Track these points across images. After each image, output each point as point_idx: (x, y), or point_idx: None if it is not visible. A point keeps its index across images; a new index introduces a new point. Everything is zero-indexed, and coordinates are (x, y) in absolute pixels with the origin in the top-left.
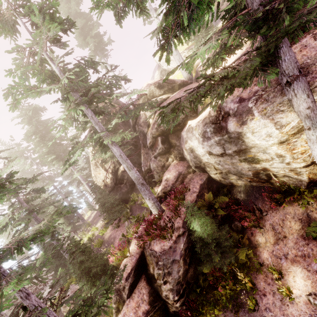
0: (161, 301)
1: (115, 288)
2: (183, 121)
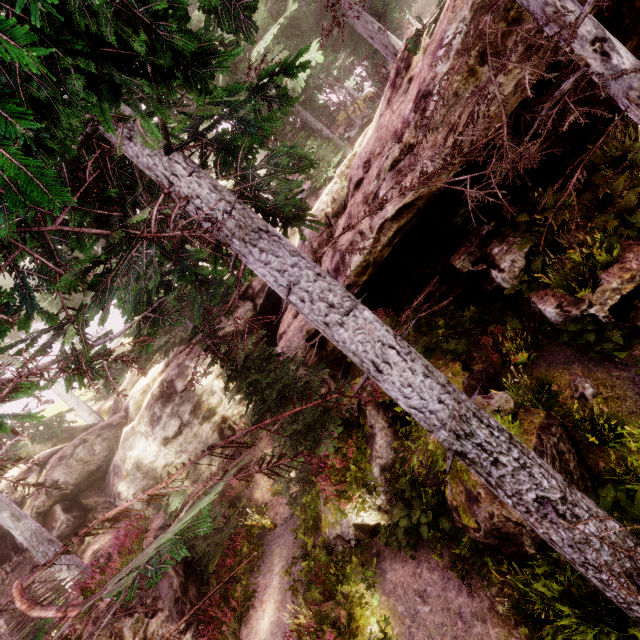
0: None
1: None
2: (107, 460)
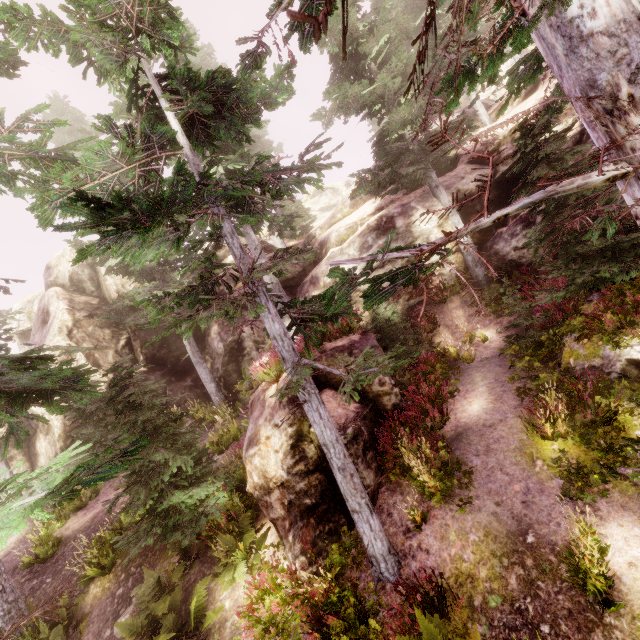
0: (371, 400)
1: (287, 398)
2: (299, 275)
